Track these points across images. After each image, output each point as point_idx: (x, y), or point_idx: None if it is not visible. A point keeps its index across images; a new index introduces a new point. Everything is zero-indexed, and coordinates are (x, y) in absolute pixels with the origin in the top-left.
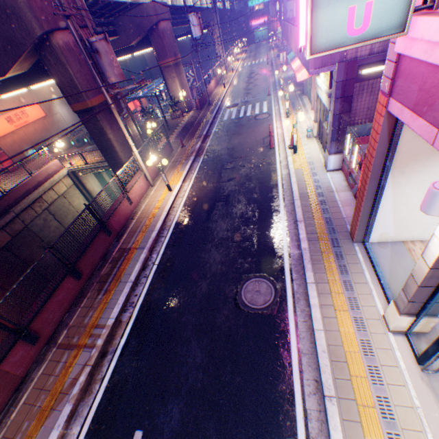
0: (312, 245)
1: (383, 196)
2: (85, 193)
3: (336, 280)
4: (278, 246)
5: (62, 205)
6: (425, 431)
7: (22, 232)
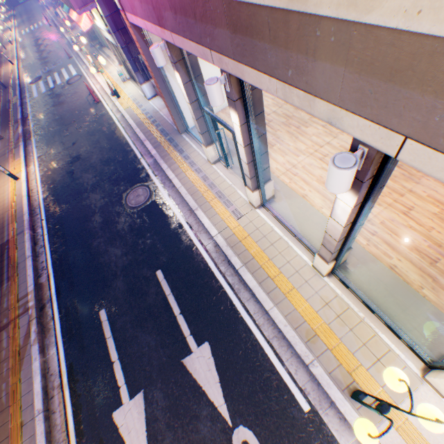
0: (159, 150)
1: (173, 90)
2: None
3: (180, 159)
4: (139, 164)
5: None
6: (236, 190)
7: None
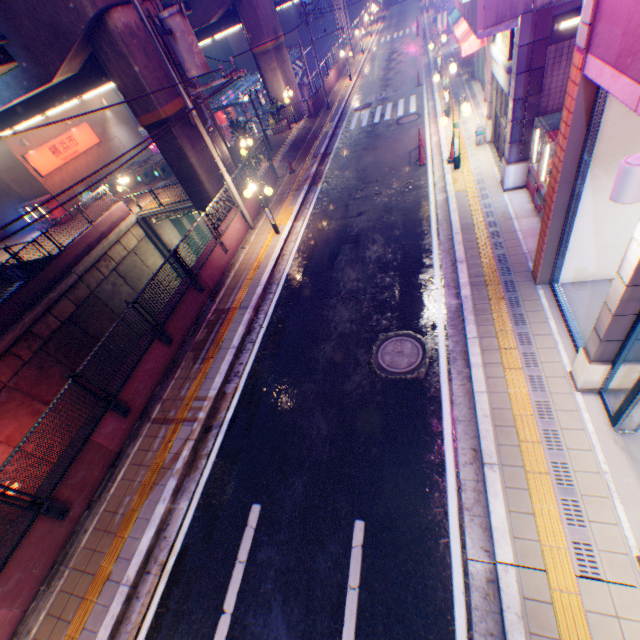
0: (476, 292)
1: (578, 210)
2: (161, 249)
3: (508, 334)
4: (429, 296)
5: (133, 265)
6: (612, 497)
7: (88, 301)
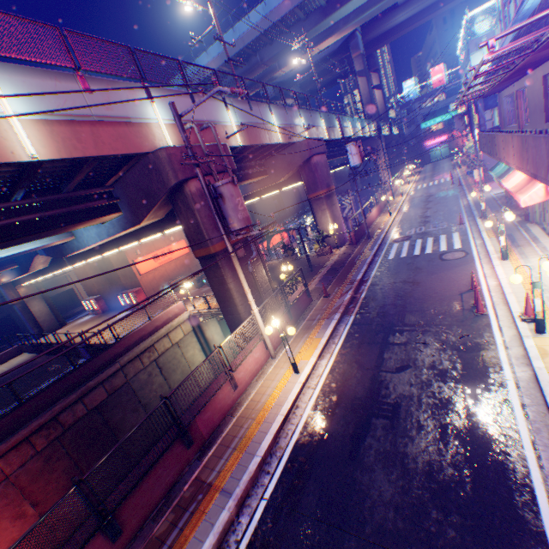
0: None
1: None
2: (202, 342)
3: None
4: None
5: (173, 355)
6: None
7: (121, 389)
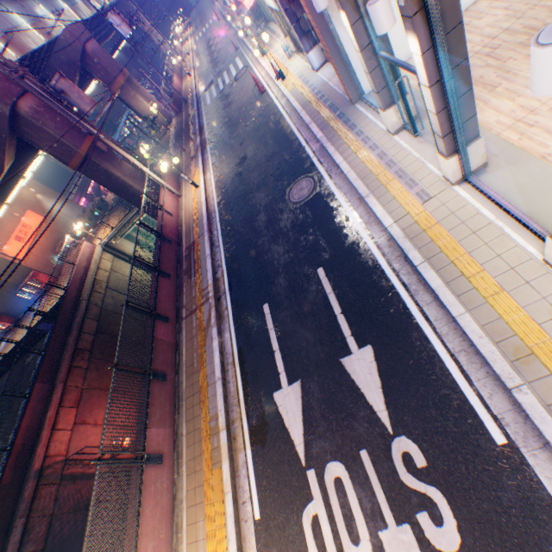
0: (325, 131)
1: (342, 44)
2: (129, 260)
3: (350, 138)
4: (303, 154)
5: (117, 279)
6: (425, 165)
7: (102, 315)
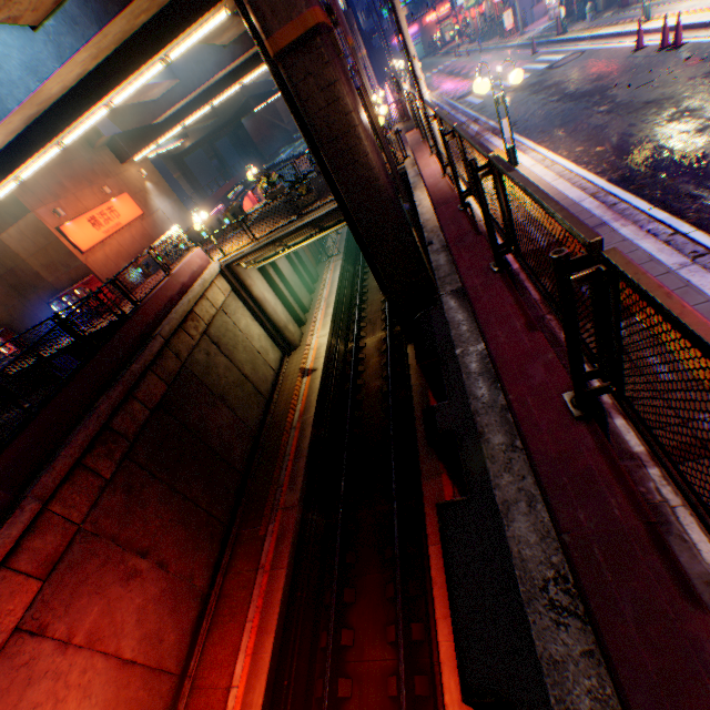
0: None
1: None
2: (251, 306)
3: None
4: None
5: (224, 327)
6: None
7: (180, 377)
